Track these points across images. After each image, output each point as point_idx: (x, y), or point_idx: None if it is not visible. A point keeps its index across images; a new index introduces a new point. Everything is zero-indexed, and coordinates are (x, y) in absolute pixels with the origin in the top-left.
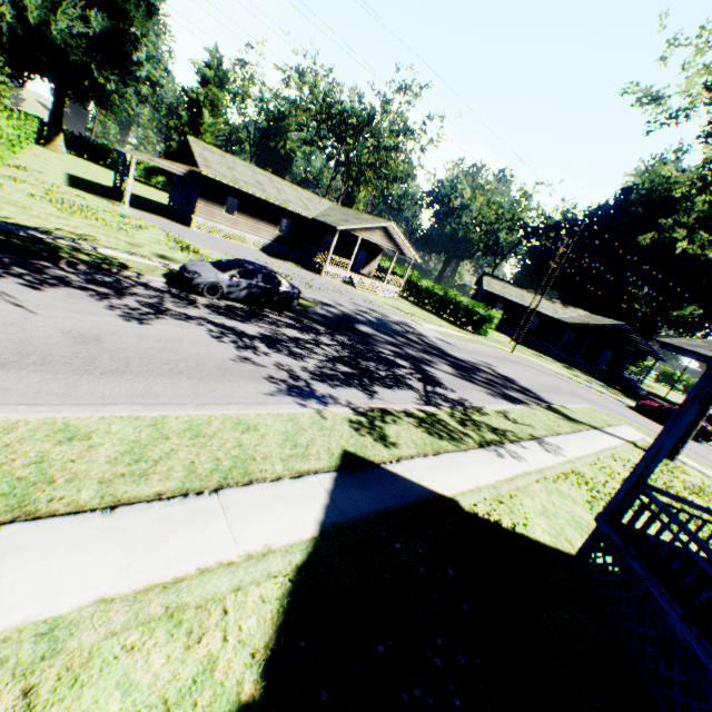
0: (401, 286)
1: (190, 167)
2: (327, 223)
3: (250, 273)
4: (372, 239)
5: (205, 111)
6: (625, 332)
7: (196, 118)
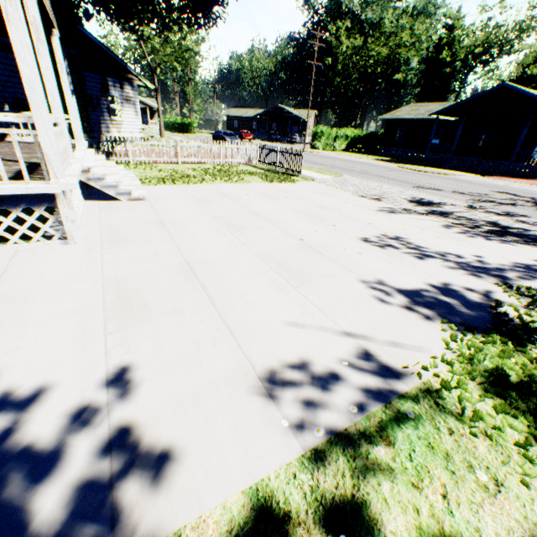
0: None
1: None
2: None
3: None
4: None
5: None
6: (281, 110)
7: None
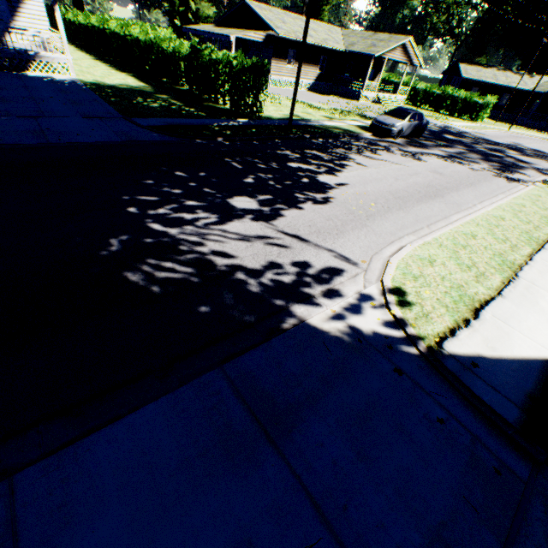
0: (406, 94)
1: (265, 32)
2: (363, 53)
3: (412, 116)
4: (393, 58)
5: None
6: None
7: None
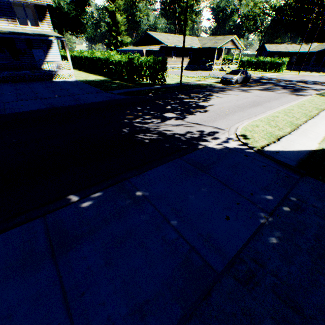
0: (237, 64)
1: (159, 45)
2: (210, 47)
3: (242, 73)
4: (227, 47)
5: (117, 15)
6: None
7: (113, 20)
